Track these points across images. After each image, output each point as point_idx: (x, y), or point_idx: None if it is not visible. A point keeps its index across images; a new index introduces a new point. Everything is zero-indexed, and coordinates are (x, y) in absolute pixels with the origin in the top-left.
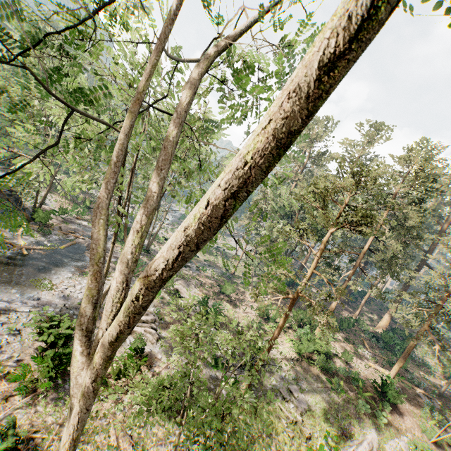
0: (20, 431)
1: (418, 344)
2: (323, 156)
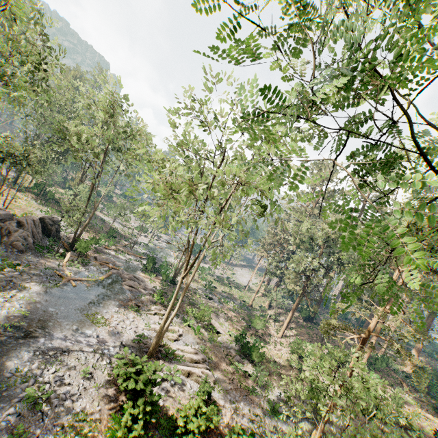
0: None
1: None
2: (334, 193)
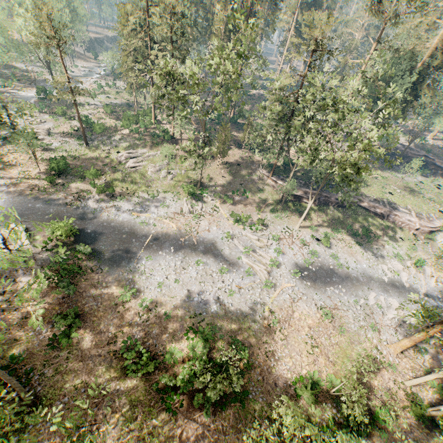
0: None
1: None
2: None
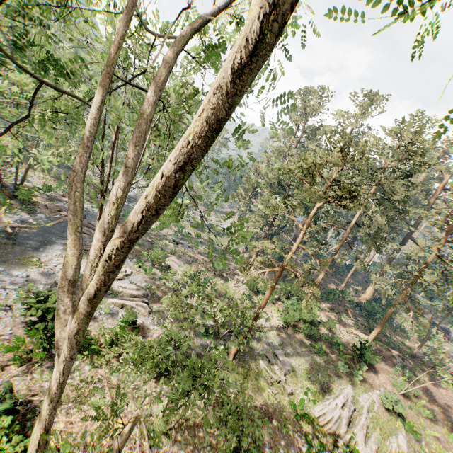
0: (17, 395)
1: (399, 312)
2: (316, 129)
